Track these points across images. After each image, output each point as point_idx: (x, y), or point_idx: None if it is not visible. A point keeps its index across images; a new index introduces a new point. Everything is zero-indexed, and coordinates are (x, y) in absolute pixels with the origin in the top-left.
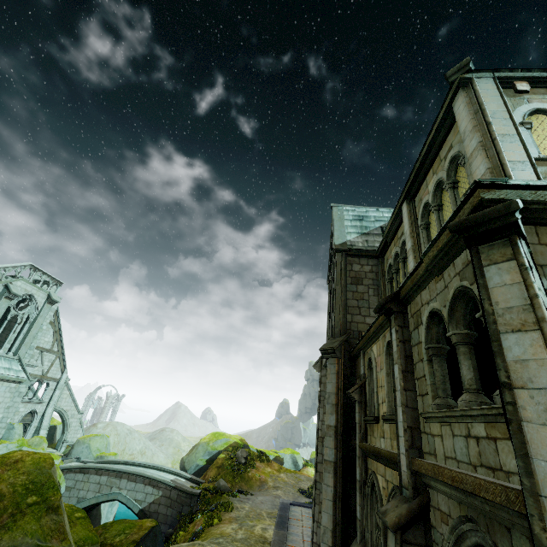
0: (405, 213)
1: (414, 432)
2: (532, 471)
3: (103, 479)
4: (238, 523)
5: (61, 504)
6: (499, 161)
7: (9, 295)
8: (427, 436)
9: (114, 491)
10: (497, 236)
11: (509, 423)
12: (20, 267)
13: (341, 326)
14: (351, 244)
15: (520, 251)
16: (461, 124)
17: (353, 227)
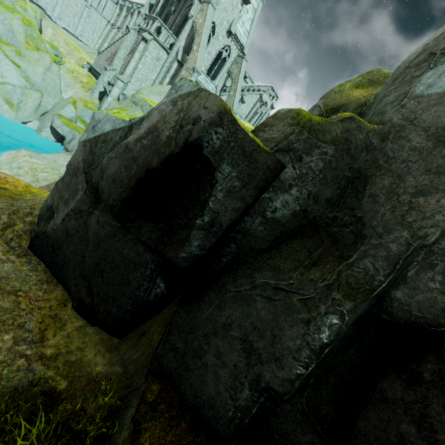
0: None
1: None
2: None
3: None
4: None
5: None
6: None
7: (261, 101)
8: None
9: None
10: None
11: None
12: (268, 86)
13: None
14: None
15: None
16: None
17: None
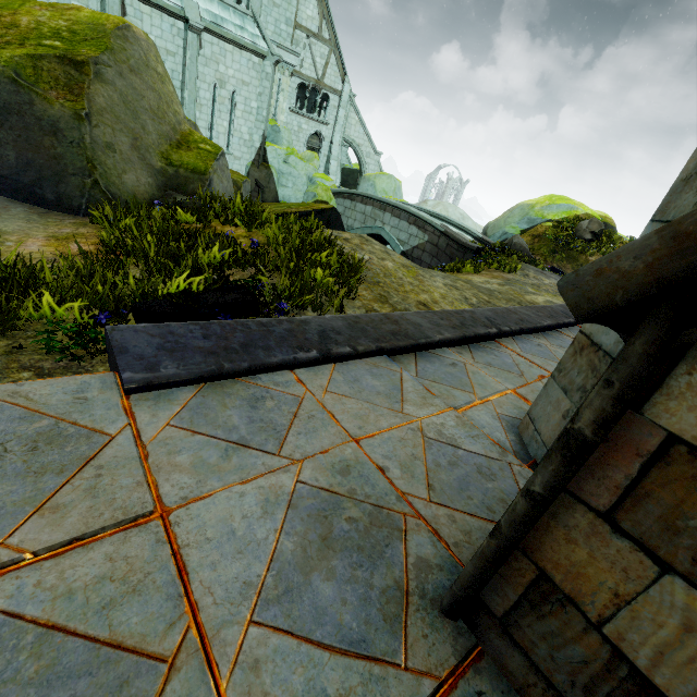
0: None
1: None
2: None
3: (368, 209)
4: (503, 281)
5: (97, 67)
6: None
7: None
8: None
9: (378, 226)
10: None
11: None
12: None
13: None
14: None
15: None
16: None
17: None
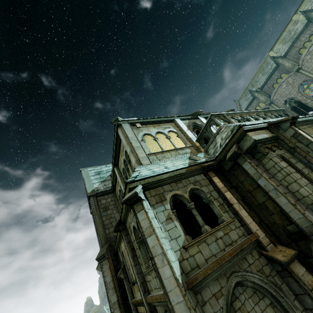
0: (116, 172)
1: (144, 284)
2: (164, 285)
3: None
4: None
5: None
6: (138, 157)
7: None
8: (148, 282)
9: None
10: (137, 202)
11: (155, 271)
12: None
13: (104, 238)
14: (97, 189)
15: (144, 206)
16: (123, 141)
17: (96, 179)
